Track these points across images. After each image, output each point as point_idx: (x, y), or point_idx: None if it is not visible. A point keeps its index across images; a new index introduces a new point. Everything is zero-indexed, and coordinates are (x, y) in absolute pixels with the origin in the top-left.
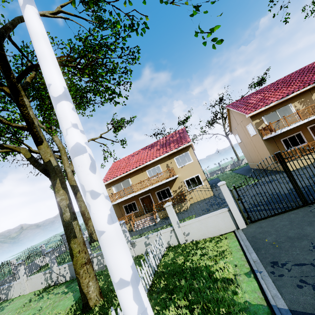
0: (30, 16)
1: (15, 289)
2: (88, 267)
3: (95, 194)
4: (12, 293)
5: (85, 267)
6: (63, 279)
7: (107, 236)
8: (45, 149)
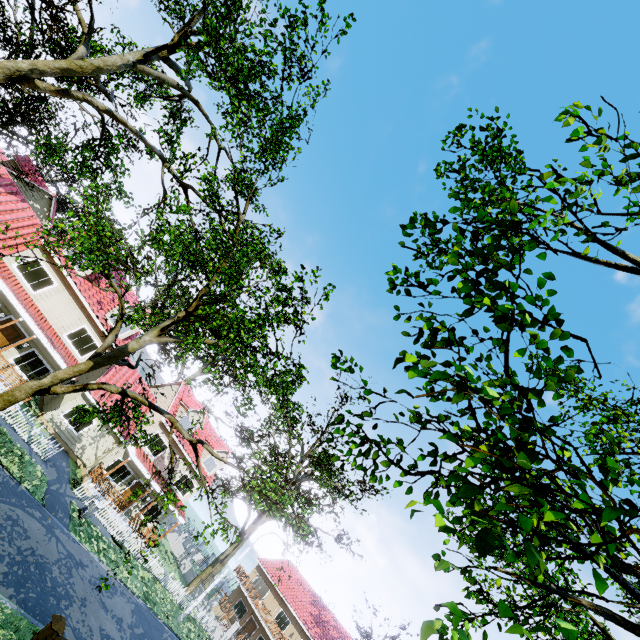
0: (248, 548)
1: (173, 536)
2: (200, 581)
3: (224, 573)
4: (170, 534)
5: (200, 580)
6: (183, 569)
7: (219, 578)
8: (251, 527)
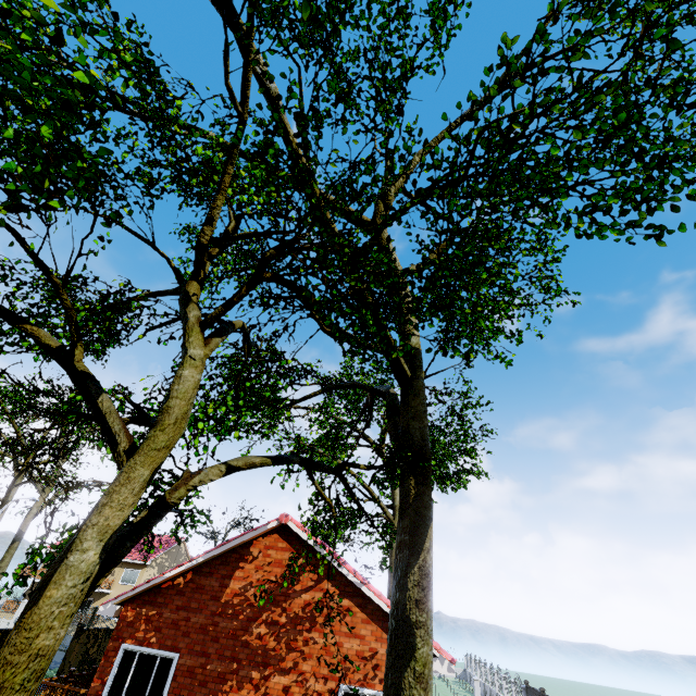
0: None
1: None
2: None
3: None
4: None
5: None
6: None
7: None
8: None
